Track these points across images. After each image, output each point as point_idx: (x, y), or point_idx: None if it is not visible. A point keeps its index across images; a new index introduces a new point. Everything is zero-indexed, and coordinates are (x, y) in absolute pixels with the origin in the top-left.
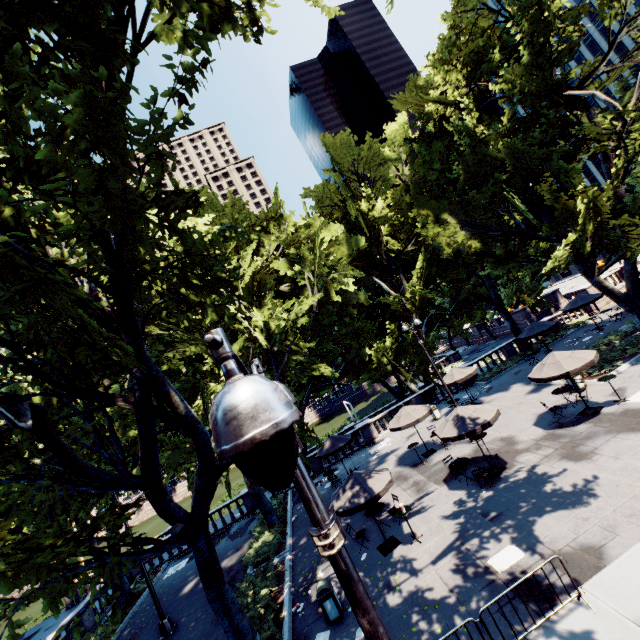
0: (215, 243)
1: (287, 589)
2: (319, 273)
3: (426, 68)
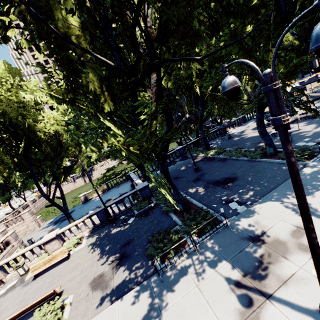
0: None
1: (251, 149)
2: None
3: None
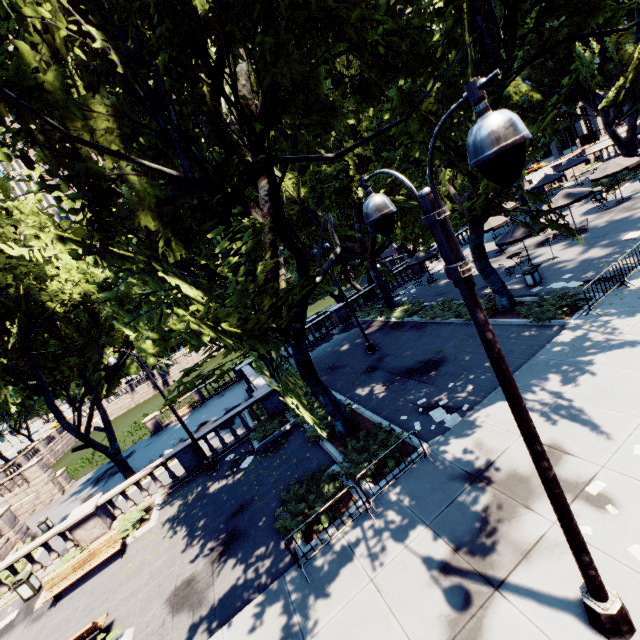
0: None
1: None
2: None
3: None
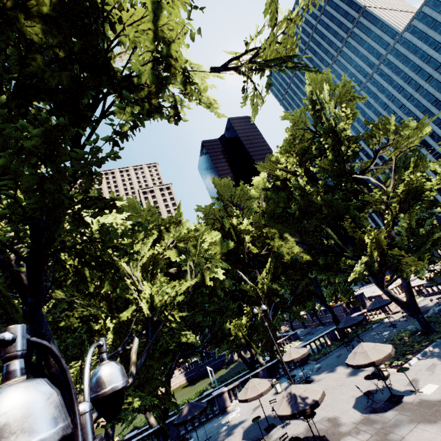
0: (124, 234)
1: None
2: (198, 262)
3: (276, 152)
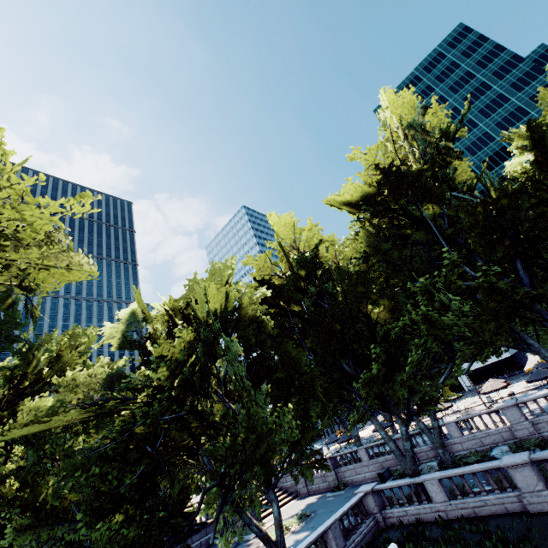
0: None
1: None
2: None
3: None
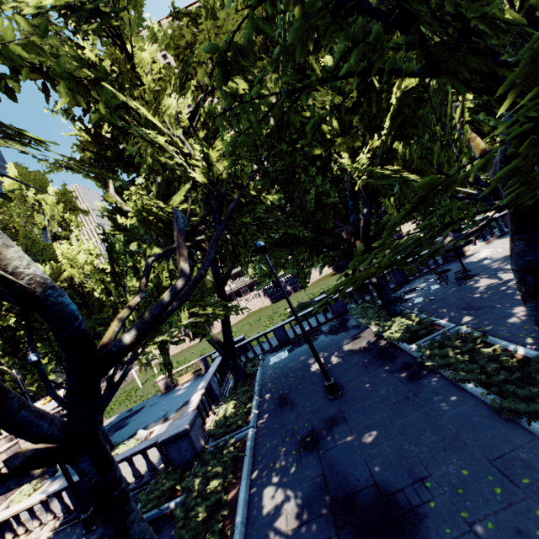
0: None
1: (520, 347)
2: None
3: None
